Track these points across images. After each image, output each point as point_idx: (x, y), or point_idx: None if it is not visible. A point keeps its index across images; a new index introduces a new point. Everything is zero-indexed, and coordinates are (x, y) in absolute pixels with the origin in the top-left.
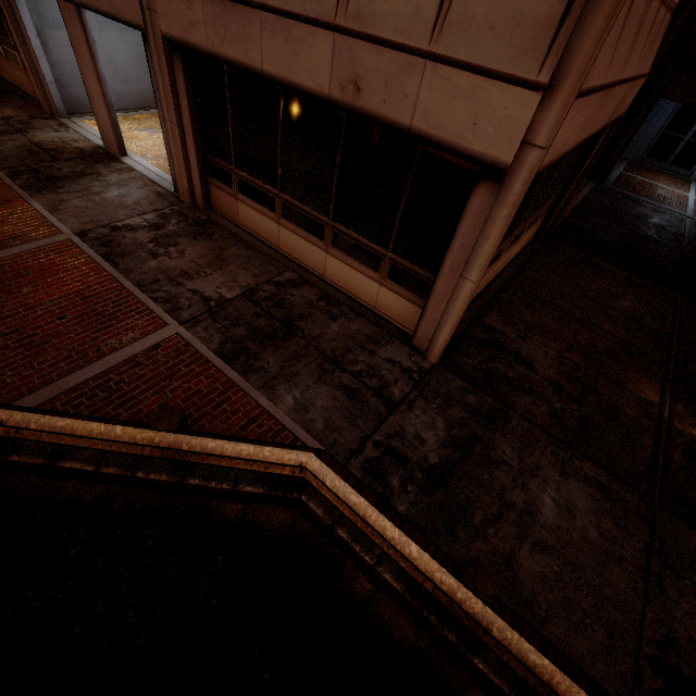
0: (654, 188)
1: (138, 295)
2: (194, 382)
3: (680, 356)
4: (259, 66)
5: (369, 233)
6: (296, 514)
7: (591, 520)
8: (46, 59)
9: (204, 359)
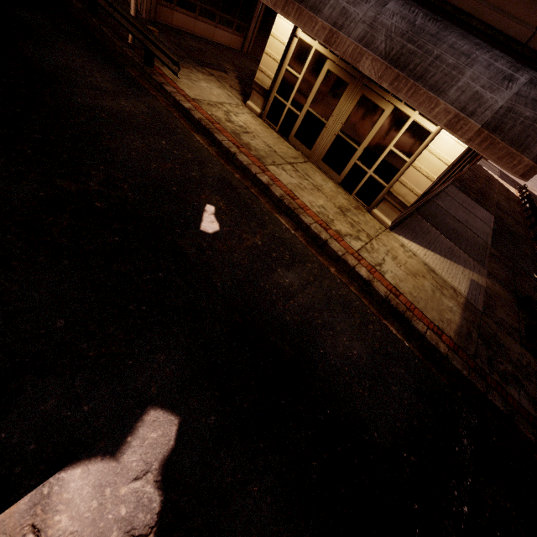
0: None
1: None
2: None
3: None
4: None
5: None
6: None
7: None
8: None
9: None
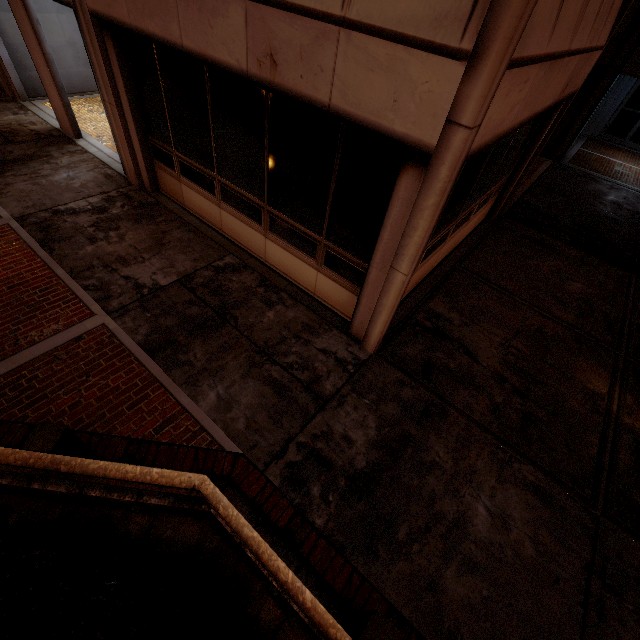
0: (611, 165)
1: (69, 282)
2: (112, 378)
3: (631, 342)
4: (179, 42)
5: (303, 218)
6: (206, 527)
7: (527, 533)
8: (2, 42)
9: (128, 352)
